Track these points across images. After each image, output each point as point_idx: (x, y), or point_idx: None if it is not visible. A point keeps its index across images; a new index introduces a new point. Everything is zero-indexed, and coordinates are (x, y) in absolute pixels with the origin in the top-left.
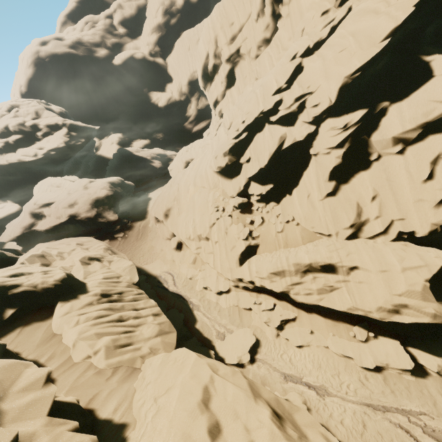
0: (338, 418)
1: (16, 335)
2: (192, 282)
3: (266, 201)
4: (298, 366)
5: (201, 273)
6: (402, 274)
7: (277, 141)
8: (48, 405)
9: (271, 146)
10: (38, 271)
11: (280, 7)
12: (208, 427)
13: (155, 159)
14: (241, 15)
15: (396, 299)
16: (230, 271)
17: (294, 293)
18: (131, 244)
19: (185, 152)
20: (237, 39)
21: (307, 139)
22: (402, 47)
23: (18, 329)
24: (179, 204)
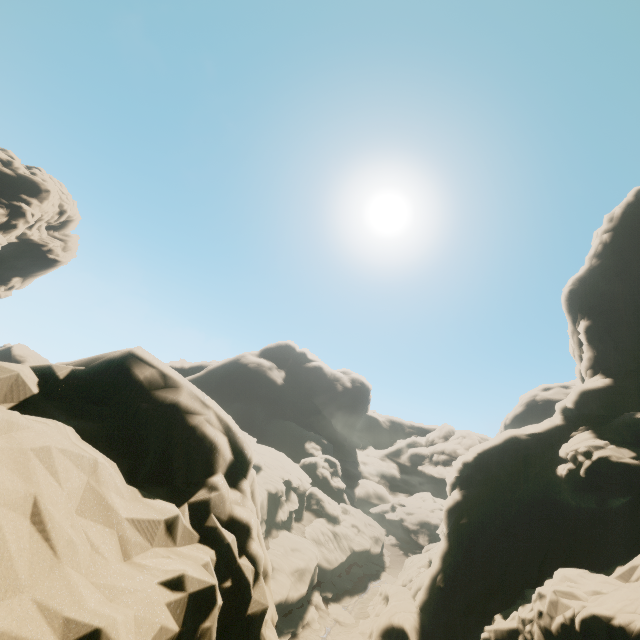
0: (311, 635)
1: (309, 513)
2: None
3: None
4: (336, 636)
5: None
6: (386, 610)
7: None
8: (291, 509)
9: None
10: (334, 505)
11: None
12: (293, 545)
13: None
14: None
15: (375, 622)
16: None
17: (374, 606)
18: None
19: None
20: None
21: None
22: (460, 479)
23: (311, 513)
24: None
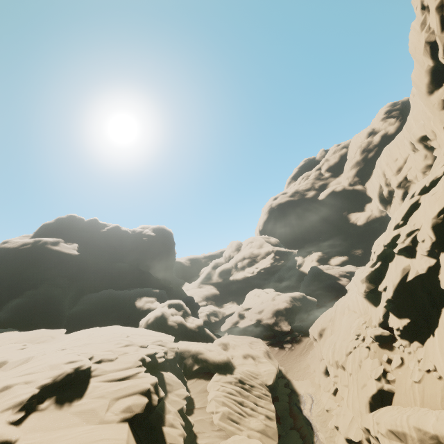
0: None
1: (193, 382)
2: (327, 415)
3: (409, 338)
4: None
5: (338, 408)
6: None
7: (399, 273)
8: (180, 406)
9: (393, 277)
10: (215, 349)
11: (429, 143)
12: None
13: (343, 276)
14: (402, 152)
15: None
16: (360, 414)
17: None
18: (294, 357)
19: (360, 273)
20: (402, 169)
21: (434, 271)
22: None
23: (195, 379)
24: (332, 326)
